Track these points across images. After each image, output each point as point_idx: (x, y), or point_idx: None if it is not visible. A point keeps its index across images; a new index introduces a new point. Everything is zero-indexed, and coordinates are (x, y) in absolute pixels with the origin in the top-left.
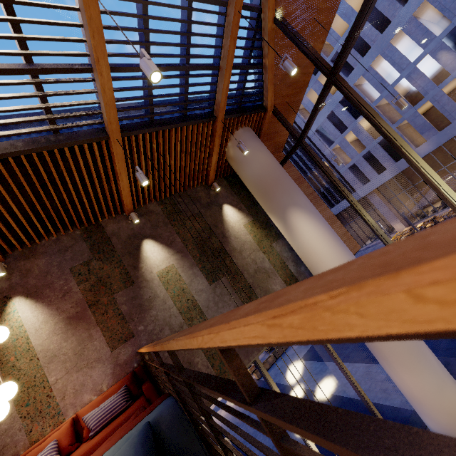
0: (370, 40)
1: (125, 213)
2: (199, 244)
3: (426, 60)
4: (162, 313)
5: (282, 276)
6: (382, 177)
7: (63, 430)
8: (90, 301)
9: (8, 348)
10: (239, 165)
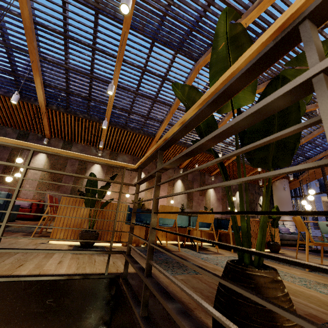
0: None
1: None
2: (249, 203)
3: None
4: None
5: None
6: None
7: None
8: (222, 198)
9: (207, 196)
10: (277, 189)
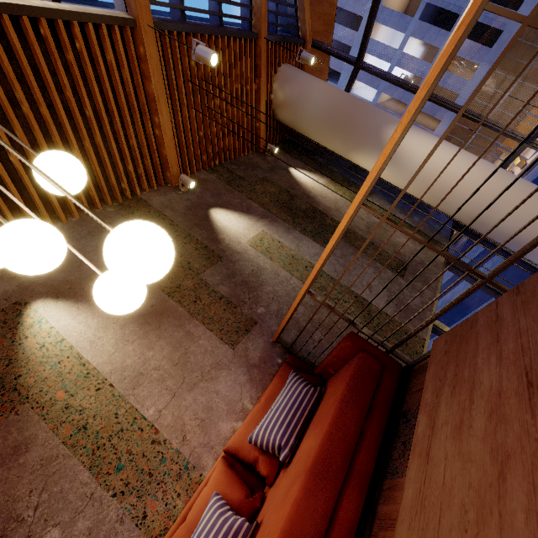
0: (348, 41)
1: (170, 183)
2: (284, 207)
3: (409, 45)
4: (281, 288)
5: None
6: None
7: (217, 478)
8: (167, 289)
9: (47, 380)
10: (296, 107)
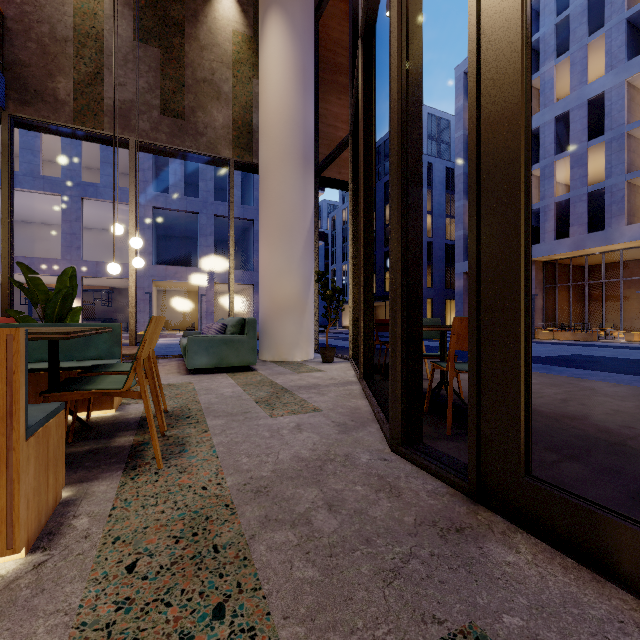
0: None
1: None
2: None
3: None
4: (52, 11)
5: (236, 113)
6: (557, 246)
7: None
8: None
9: None
10: None
